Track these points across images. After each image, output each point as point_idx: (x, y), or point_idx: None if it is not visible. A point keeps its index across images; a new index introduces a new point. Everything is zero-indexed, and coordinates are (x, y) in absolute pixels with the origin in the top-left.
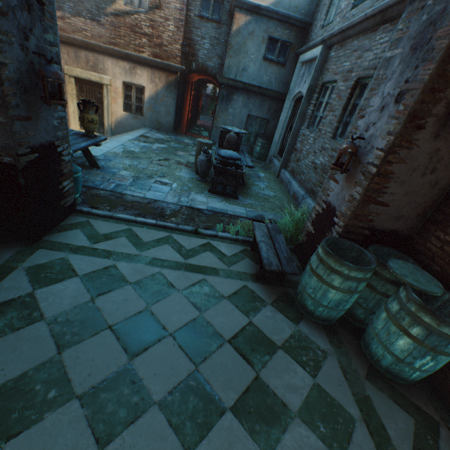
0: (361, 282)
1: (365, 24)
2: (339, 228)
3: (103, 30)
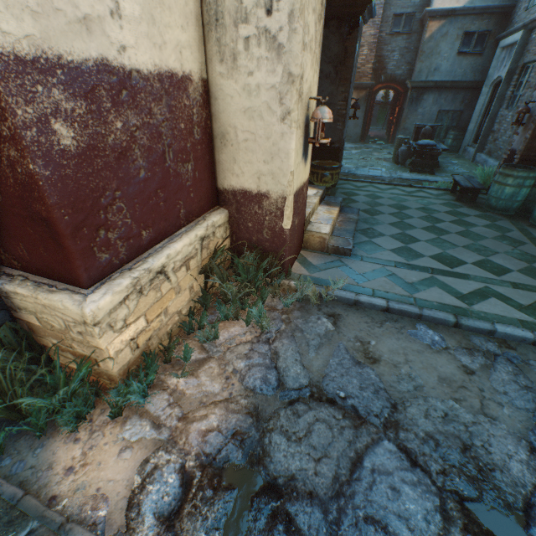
0: (526, 179)
1: None
2: (517, 160)
3: None
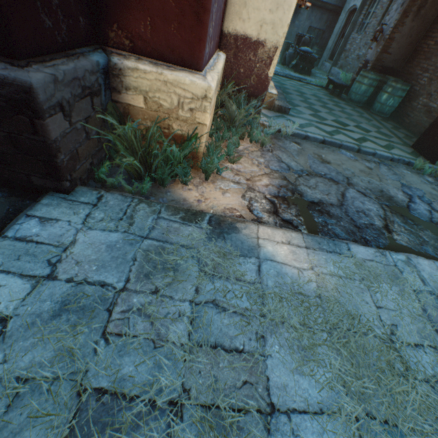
0: (374, 81)
1: None
2: (369, 68)
3: None
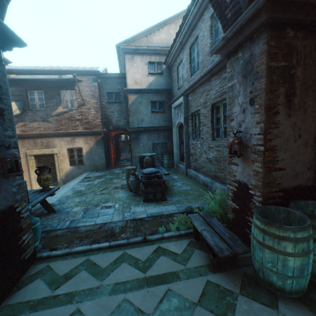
0: (309, 240)
1: (203, 79)
2: (259, 198)
3: (51, 124)
